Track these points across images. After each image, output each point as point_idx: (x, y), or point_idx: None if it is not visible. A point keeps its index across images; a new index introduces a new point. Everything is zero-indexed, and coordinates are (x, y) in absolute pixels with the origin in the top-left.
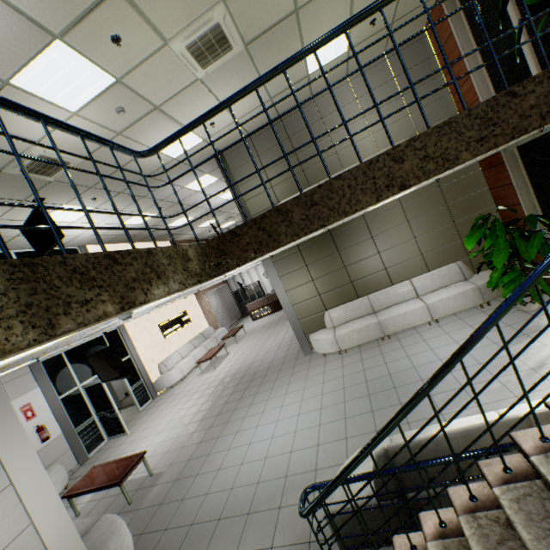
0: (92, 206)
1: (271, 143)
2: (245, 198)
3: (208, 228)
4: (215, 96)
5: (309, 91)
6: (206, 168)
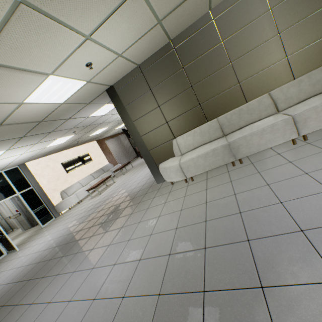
0: (1, 150)
1: (163, 74)
2: (141, 133)
3: (122, 127)
4: (73, 29)
5: (208, 4)
6: (103, 100)
